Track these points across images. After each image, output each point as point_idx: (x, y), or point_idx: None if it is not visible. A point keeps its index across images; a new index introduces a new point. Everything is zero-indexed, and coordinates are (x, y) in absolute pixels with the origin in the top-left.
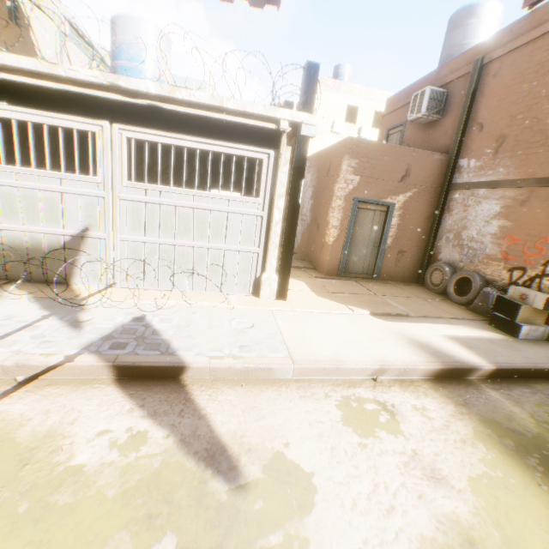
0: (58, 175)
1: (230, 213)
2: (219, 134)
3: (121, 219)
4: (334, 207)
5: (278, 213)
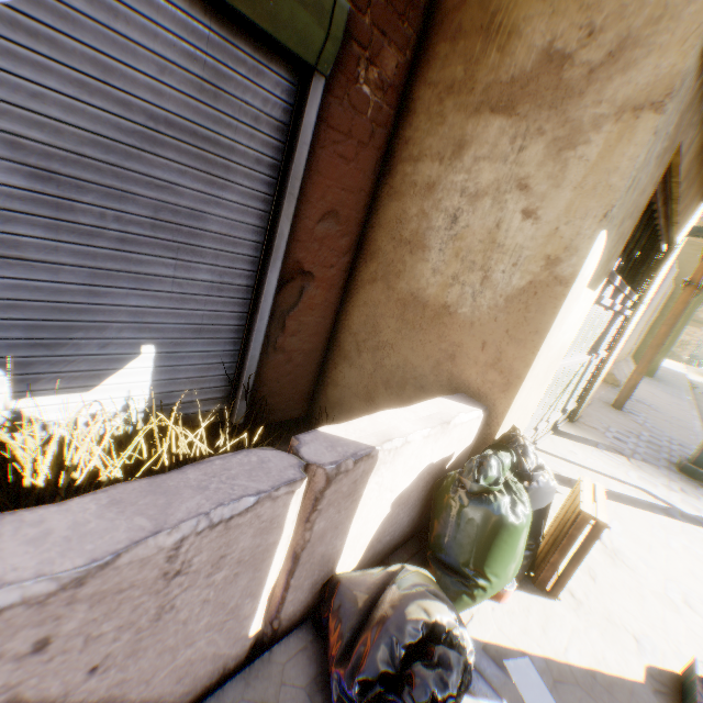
0: None
1: None
2: None
3: None
4: None
5: None
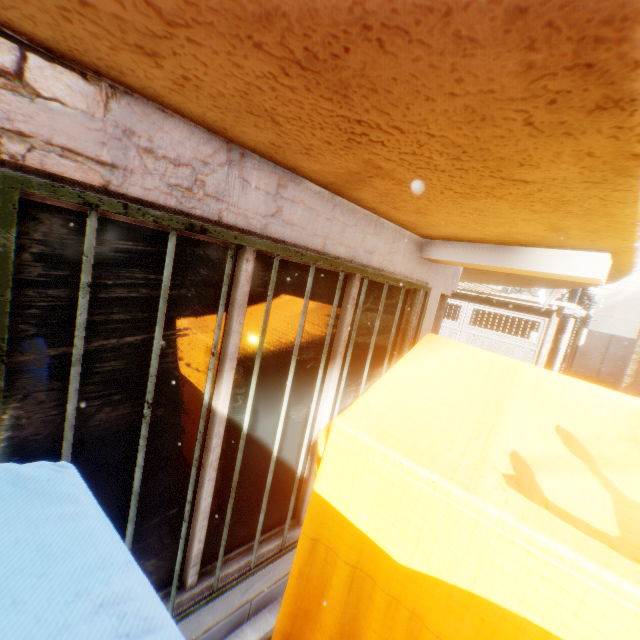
0: (443, 320)
1: (515, 346)
2: (516, 309)
3: (461, 340)
4: (629, 359)
5: (544, 350)
